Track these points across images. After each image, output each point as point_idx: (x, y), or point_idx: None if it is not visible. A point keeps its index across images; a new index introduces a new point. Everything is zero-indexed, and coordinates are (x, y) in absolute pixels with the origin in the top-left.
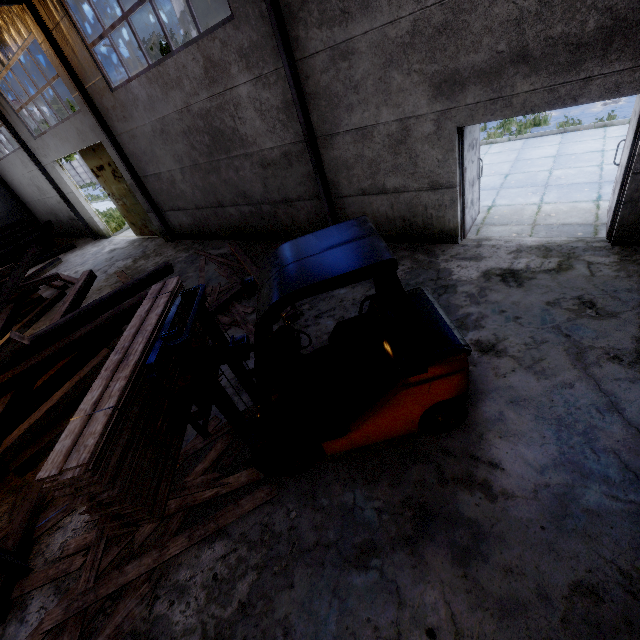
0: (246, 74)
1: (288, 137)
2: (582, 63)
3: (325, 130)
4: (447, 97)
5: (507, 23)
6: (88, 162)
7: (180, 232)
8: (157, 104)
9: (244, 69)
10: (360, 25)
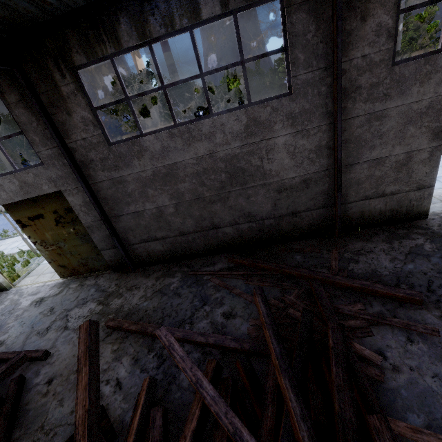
0: (288, 129)
1: (312, 168)
2: None
3: (347, 162)
4: (440, 139)
5: None
6: (15, 213)
7: (145, 260)
8: (172, 153)
9: (288, 126)
10: (395, 102)
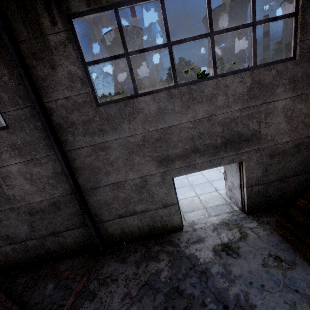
0: (18, 158)
1: (57, 192)
2: (219, 152)
3: (89, 186)
4: (165, 166)
5: (187, 139)
6: None
7: None
8: None
9: (16, 155)
10: (112, 136)
